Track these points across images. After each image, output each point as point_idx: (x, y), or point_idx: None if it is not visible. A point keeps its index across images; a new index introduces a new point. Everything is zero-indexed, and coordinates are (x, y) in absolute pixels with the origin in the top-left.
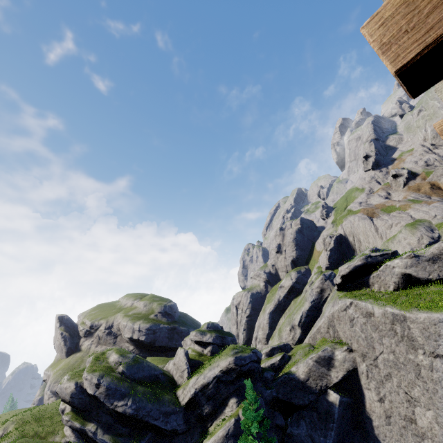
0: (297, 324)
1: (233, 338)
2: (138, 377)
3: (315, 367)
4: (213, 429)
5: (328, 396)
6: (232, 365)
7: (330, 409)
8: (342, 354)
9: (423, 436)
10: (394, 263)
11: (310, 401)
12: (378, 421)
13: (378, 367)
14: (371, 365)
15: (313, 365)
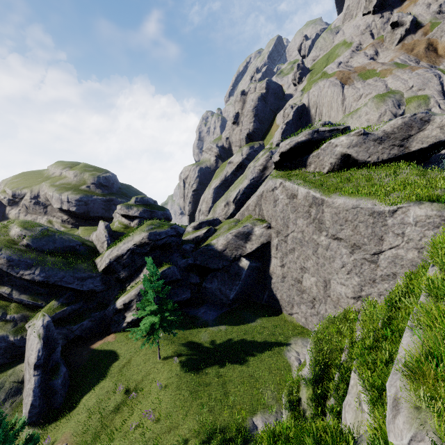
0: (232, 201)
1: (164, 212)
2: (48, 249)
3: (234, 241)
4: (130, 288)
5: (240, 262)
6: (145, 240)
7: (239, 271)
8: (261, 230)
9: (303, 292)
10: (338, 141)
11: (224, 266)
12: (276, 280)
13: (286, 243)
14: (282, 240)
15: (232, 238)
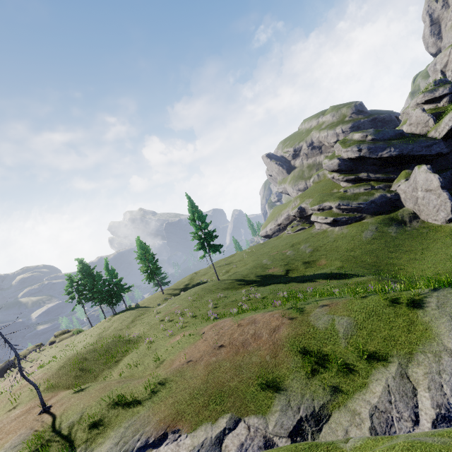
0: None
1: None
2: (387, 138)
3: None
4: None
5: None
6: None
7: None
8: None
9: None
10: None
11: None
12: None
13: None
14: None
15: None
